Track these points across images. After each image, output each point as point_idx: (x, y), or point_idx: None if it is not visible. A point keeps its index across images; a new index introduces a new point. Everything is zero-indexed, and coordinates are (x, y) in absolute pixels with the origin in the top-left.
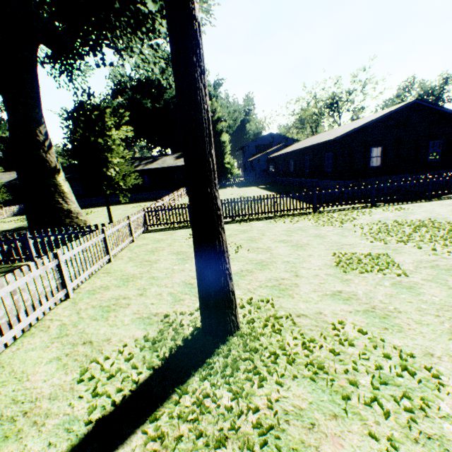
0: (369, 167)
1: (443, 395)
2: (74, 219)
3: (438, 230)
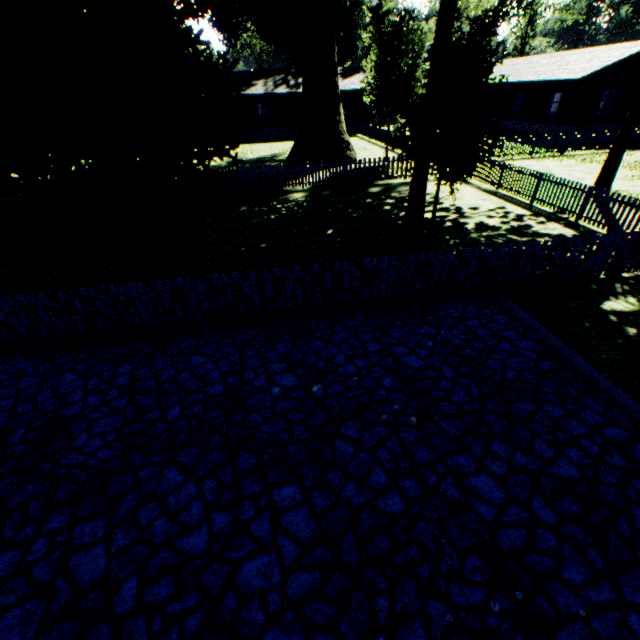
0: (596, 114)
1: None
2: (351, 153)
3: None
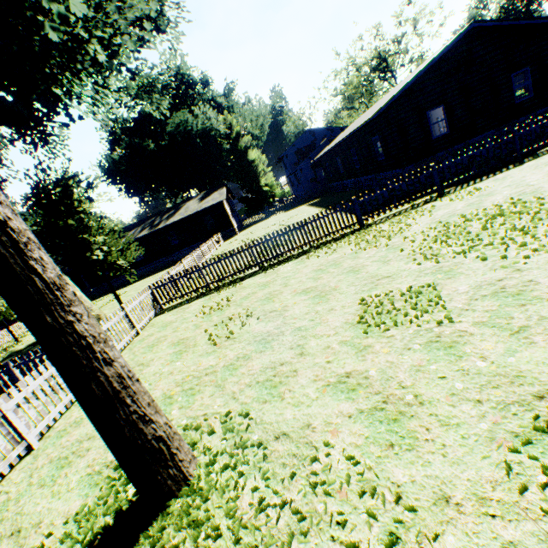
0: (433, 139)
1: None
2: None
3: (519, 217)
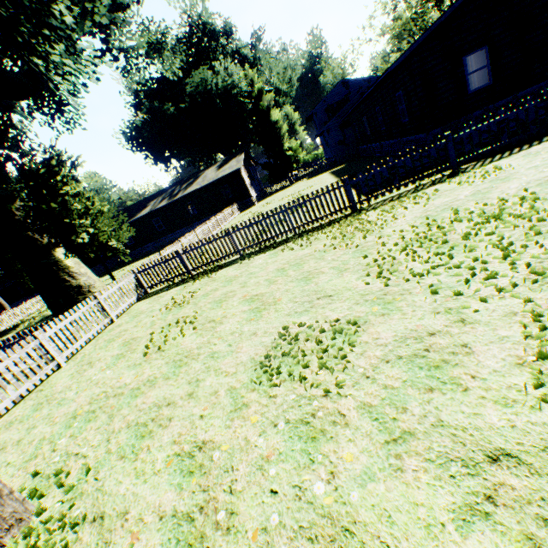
0: (469, 94)
1: None
2: (87, 295)
3: (514, 226)
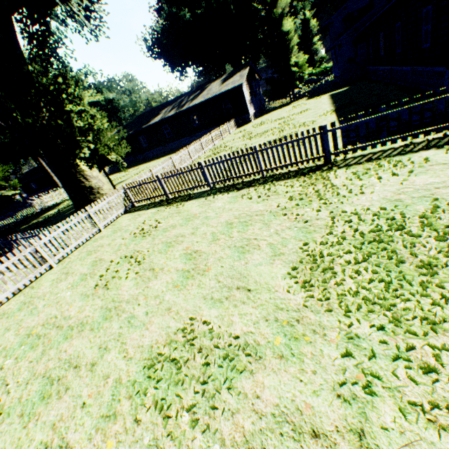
0: None
1: None
2: (97, 195)
3: None
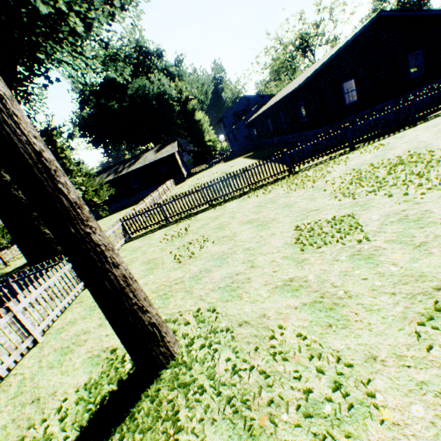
0: (345, 105)
1: (377, 424)
2: None
3: (416, 165)
